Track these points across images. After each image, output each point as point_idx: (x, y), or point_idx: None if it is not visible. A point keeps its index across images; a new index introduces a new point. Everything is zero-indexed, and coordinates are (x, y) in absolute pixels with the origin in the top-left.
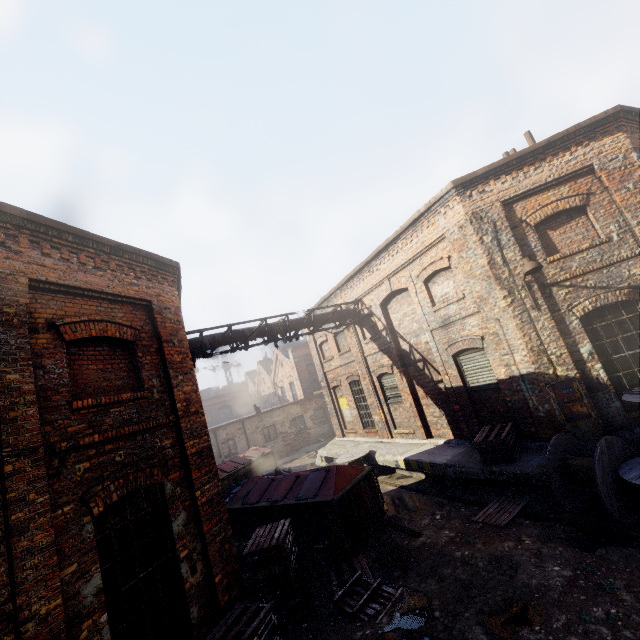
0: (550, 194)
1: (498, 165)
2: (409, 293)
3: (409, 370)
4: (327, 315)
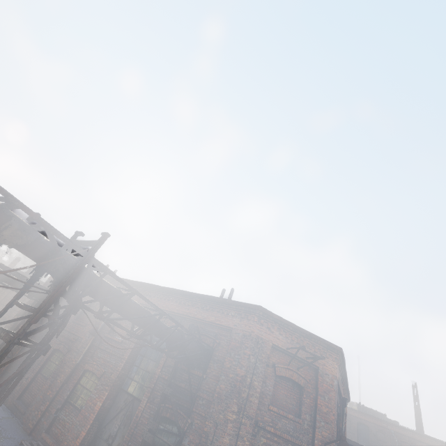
0: None
1: None
2: None
3: None
4: None
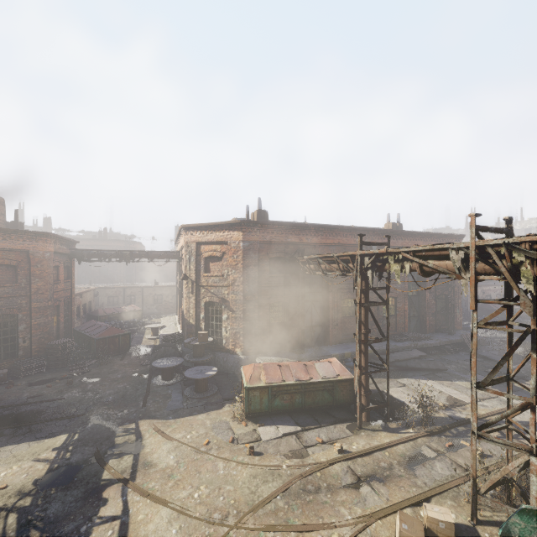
0: (214, 247)
1: (197, 226)
2: None
3: None
4: (159, 255)
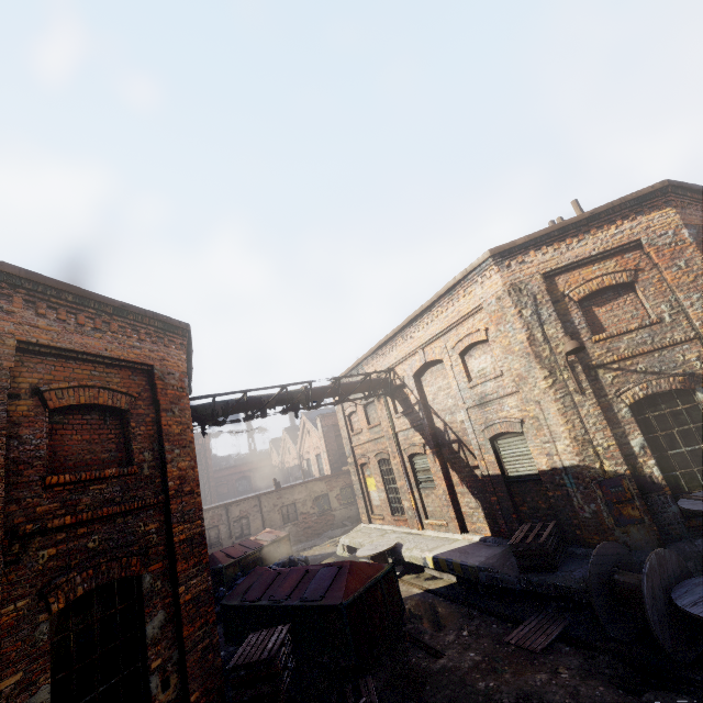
0: (595, 268)
1: (538, 235)
2: (444, 365)
3: (443, 451)
4: (355, 384)
